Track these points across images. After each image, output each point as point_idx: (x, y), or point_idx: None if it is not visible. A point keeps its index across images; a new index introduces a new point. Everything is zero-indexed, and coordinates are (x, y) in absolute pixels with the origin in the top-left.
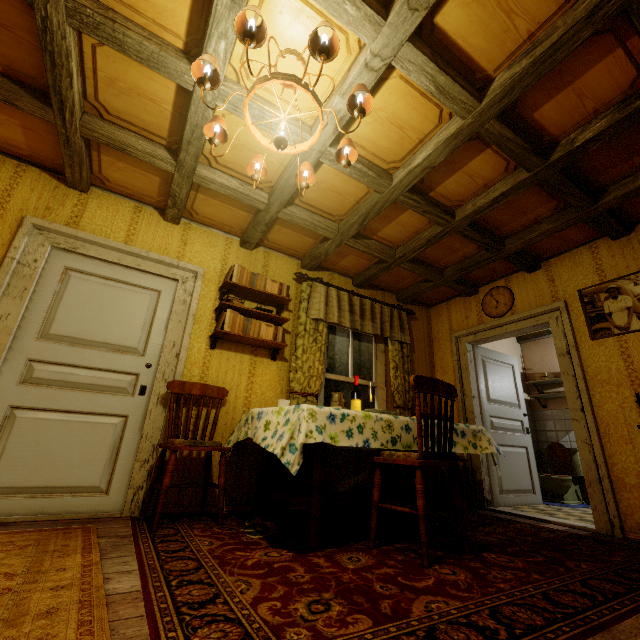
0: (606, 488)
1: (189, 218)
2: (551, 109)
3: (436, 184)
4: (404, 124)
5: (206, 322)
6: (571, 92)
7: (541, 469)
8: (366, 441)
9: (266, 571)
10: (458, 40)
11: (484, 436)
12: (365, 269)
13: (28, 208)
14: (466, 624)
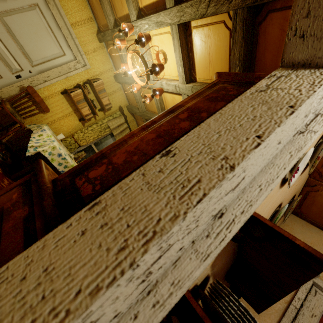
0: None
1: (106, 45)
2: None
3: None
4: None
5: (70, 83)
6: None
7: None
8: (63, 171)
9: None
10: None
11: None
12: None
13: None
14: None
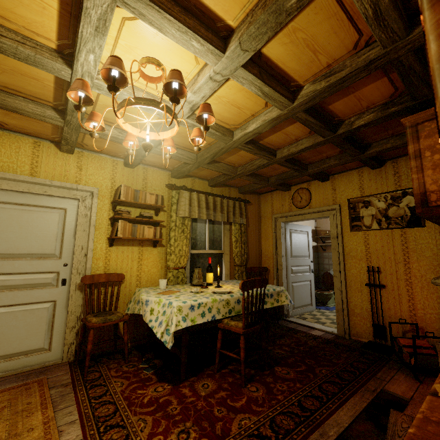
0: (345, 314)
1: (81, 147)
2: (340, 104)
3: (264, 137)
4: (241, 106)
5: (104, 228)
6: (353, 97)
7: (318, 285)
8: (213, 316)
9: (155, 407)
10: (279, 63)
11: (284, 294)
12: (217, 176)
13: None
14: (257, 435)
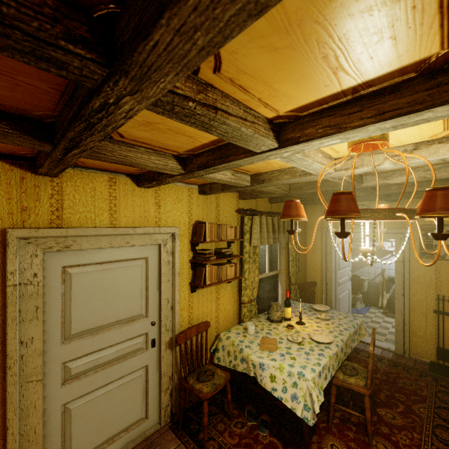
0: (406, 336)
1: None
2: None
3: None
4: None
5: (185, 272)
6: None
7: None
8: (331, 375)
9: None
10: None
11: (362, 326)
12: None
13: (1, 216)
14: None
